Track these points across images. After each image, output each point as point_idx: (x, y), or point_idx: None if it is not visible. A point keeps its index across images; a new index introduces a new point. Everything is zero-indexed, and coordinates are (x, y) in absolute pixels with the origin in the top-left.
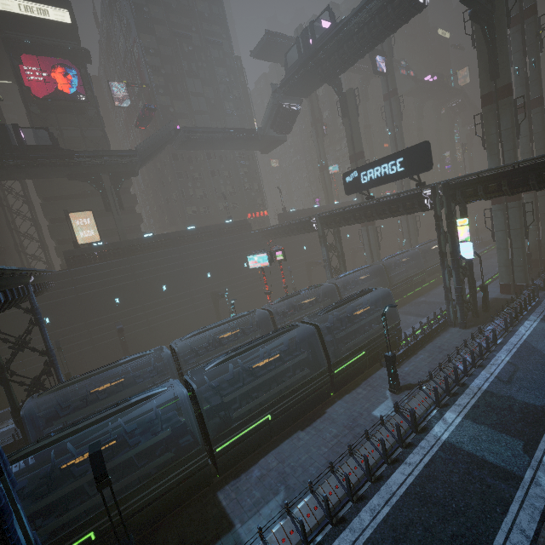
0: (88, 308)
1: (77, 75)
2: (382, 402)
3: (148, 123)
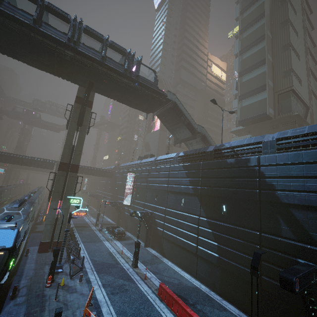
0: None
1: None
2: None
3: None
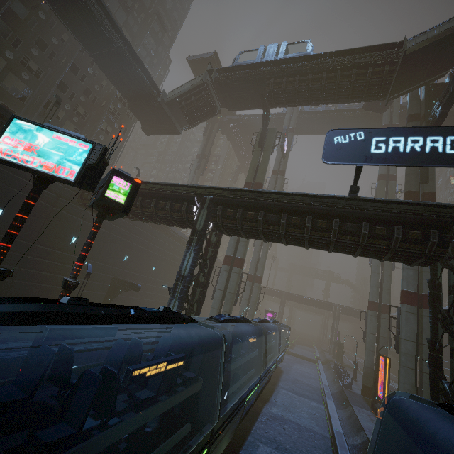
0: None
1: None
2: None
3: None
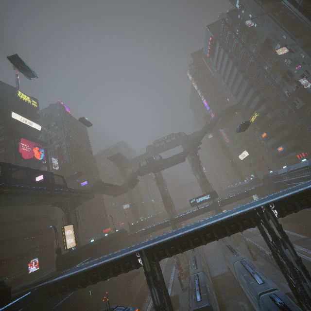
0: (78, 304)
1: (44, 152)
2: (257, 263)
3: (75, 178)
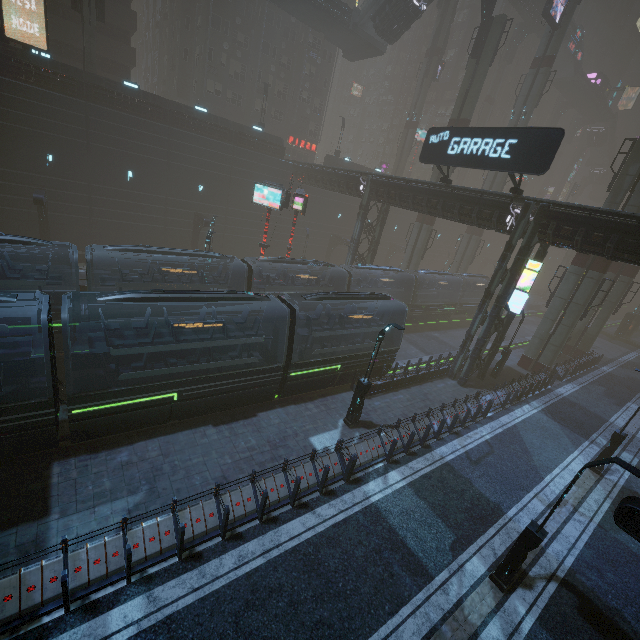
0: None
1: None
2: (329, 430)
3: None
